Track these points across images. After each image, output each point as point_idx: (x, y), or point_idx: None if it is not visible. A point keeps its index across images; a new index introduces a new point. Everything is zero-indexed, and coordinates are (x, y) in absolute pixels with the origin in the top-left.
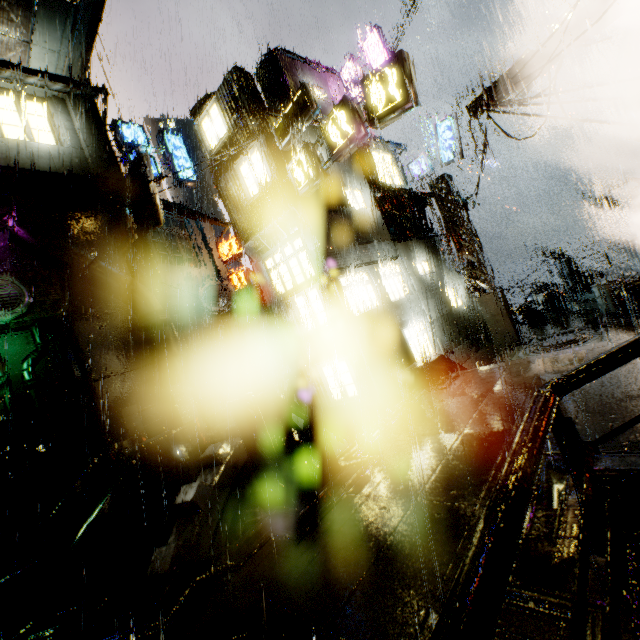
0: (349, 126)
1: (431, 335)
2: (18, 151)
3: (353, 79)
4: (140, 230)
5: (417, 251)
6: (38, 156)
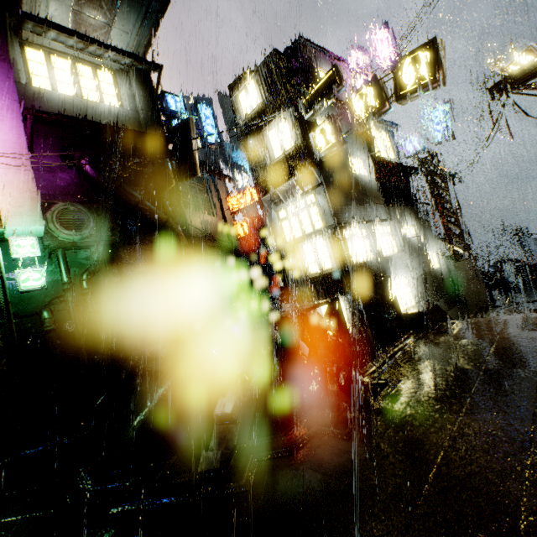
0: (375, 101)
1: (413, 289)
2: (92, 110)
3: (360, 67)
4: (179, 178)
5: (406, 216)
6: (106, 115)
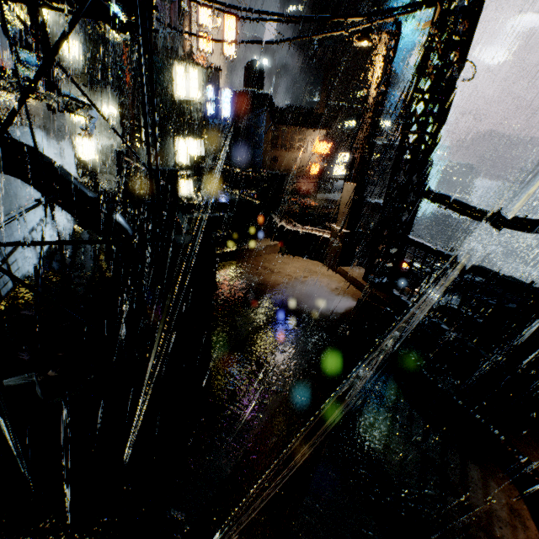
0: None
1: (95, 149)
2: None
3: None
4: None
5: (104, 96)
6: None
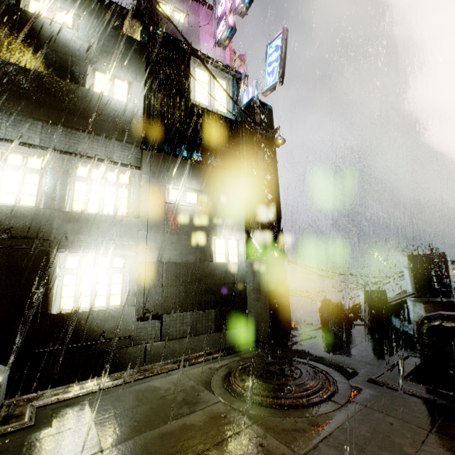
0: None
1: (128, 280)
2: None
3: (222, 12)
4: None
5: (182, 174)
6: None
